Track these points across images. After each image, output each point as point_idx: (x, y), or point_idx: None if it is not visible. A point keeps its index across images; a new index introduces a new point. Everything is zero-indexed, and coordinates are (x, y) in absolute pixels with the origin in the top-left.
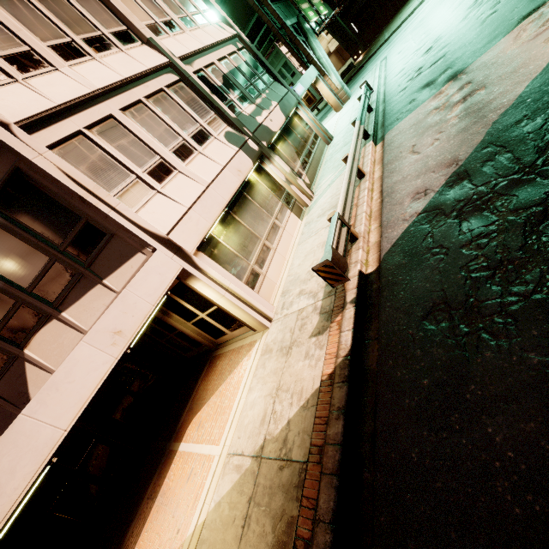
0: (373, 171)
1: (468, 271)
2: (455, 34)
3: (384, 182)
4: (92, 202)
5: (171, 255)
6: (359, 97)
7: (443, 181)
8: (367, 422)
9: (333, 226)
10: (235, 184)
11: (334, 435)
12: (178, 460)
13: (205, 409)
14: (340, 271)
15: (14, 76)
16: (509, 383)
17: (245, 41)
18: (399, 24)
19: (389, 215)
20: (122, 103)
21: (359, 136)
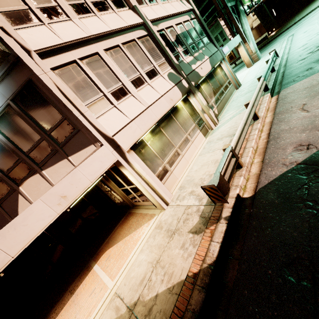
0: (265, 116)
1: None
2: None
3: (273, 127)
4: (69, 107)
5: (112, 150)
6: (267, 60)
7: None
8: None
9: (225, 156)
10: (166, 108)
11: None
12: (91, 275)
13: (114, 248)
14: (222, 195)
15: (43, 21)
16: None
17: (197, 14)
18: (308, 12)
19: (271, 156)
20: (106, 45)
21: (261, 89)
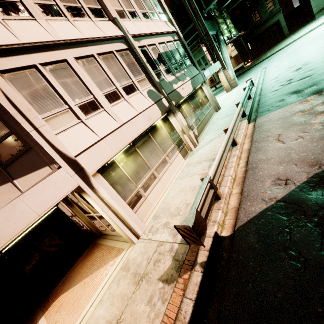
0: (243, 142)
1: None
2: (321, 63)
3: (251, 155)
4: (19, 120)
5: (72, 173)
6: (244, 88)
7: (304, 178)
8: None
9: (202, 188)
10: (144, 126)
11: None
12: None
13: (69, 293)
14: (197, 237)
15: None
16: None
17: (180, 36)
18: (278, 50)
19: (250, 188)
20: (78, 53)
21: (239, 115)
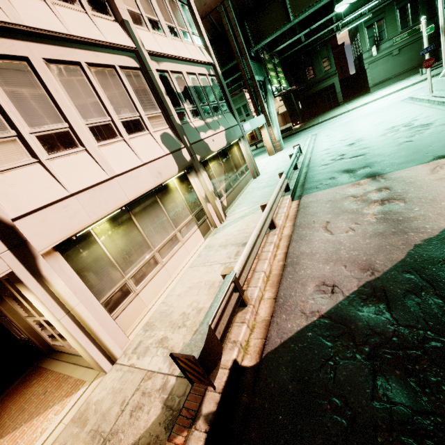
0: (284, 225)
1: None
2: (375, 143)
3: (292, 245)
4: None
5: (1, 249)
6: (291, 154)
7: (355, 286)
8: None
9: (223, 291)
10: (148, 184)
11: None
12: None
13: None
14: (205, 374)
15: None
16: None
17: (218, 72)
18: (330, 117)
19: (287, 292)
20: (52, 54)
21: (282, 188)
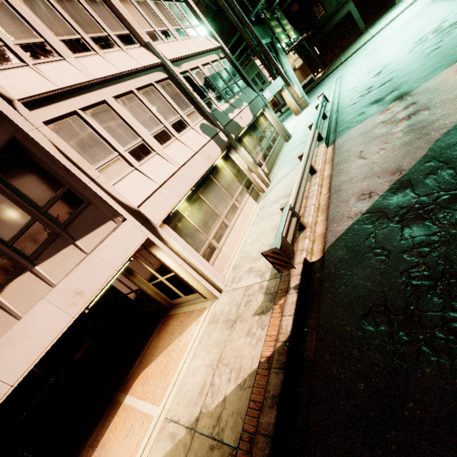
0: (323, 169)
1: (409, 277)
2: (402, 63)
3: (333, 180)
4: (75, 172)
5: (138, 225)
6: (317, 106)
7: (387, 186)
8: (300, 416)
9: (284, 216)
10: (204, 167)
11: (267, 425)
12: (122, 412)
13: (152, 366)
14: (287, 259)
15: (26, 61)
16: (451, 408)
17: (227, 52)
18: (354, 51)
19: (335, 211)
20: (116, 92)
21: (314, 138)
